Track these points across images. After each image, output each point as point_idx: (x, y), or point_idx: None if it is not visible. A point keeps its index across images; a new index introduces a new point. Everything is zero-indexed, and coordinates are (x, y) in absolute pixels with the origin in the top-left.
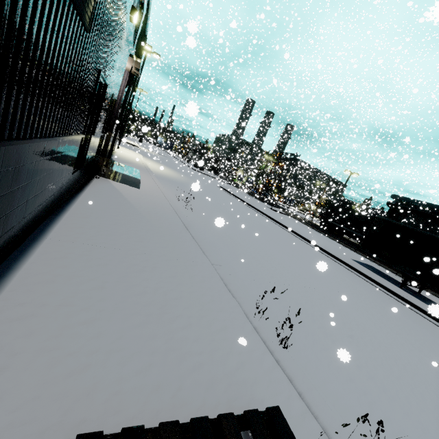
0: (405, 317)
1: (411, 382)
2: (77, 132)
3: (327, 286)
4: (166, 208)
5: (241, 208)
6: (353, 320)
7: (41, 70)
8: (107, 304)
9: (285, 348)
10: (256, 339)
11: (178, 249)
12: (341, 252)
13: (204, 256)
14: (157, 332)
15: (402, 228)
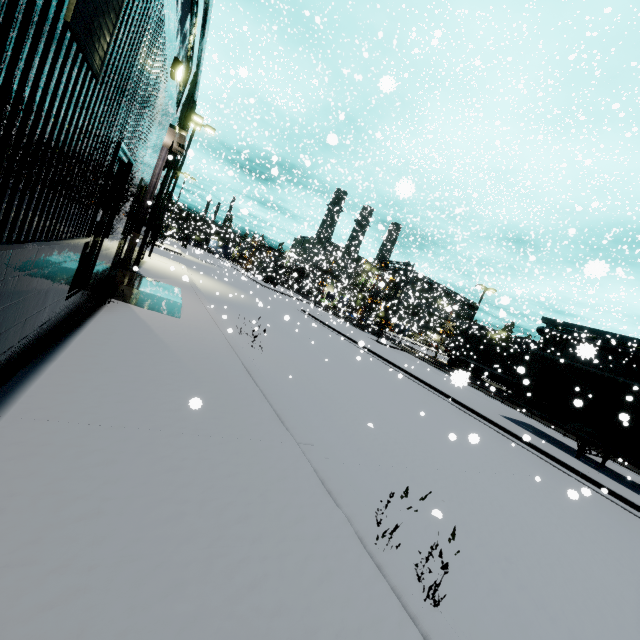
0: (594, 508)
1: (637, 639)
2: (76, 234)
3: (475, 464)
4: (221, 349)
5: (335, 343)
6: (525, 525)
7: (1, 129)
8: (105, 551)
9: (436, 605)
10: (383, 593)
11: (241, 419)
12: (485, 405)
13: (283, 429)
14: (202, 604)
15: (568, 367)
